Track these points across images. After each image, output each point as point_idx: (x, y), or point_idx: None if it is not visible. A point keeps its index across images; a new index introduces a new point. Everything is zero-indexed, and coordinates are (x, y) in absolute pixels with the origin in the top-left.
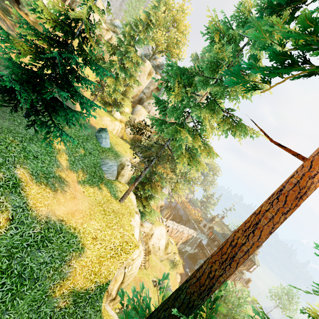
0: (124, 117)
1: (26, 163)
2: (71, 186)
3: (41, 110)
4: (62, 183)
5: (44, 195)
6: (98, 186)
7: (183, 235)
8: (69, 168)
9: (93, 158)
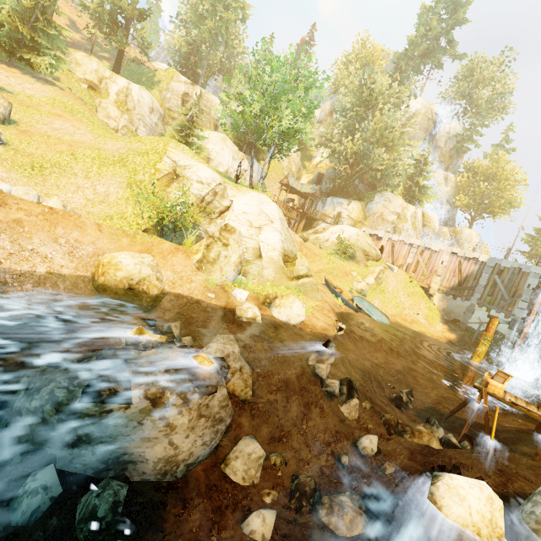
0: (327, 161)
1: None
2: None
3: None
4: None
5: None
6: None
7: (434, 259)
8: None
9: None
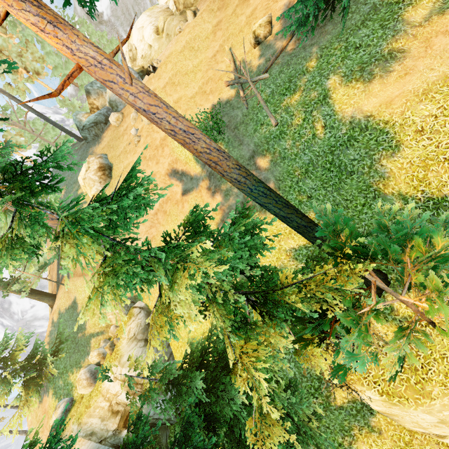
0: None
1: (341, 66)
2: (410, 56)
3: None
4: (389, 62)
5: (350, 95)
6: None
7: None
8: (436, 13)
9: None
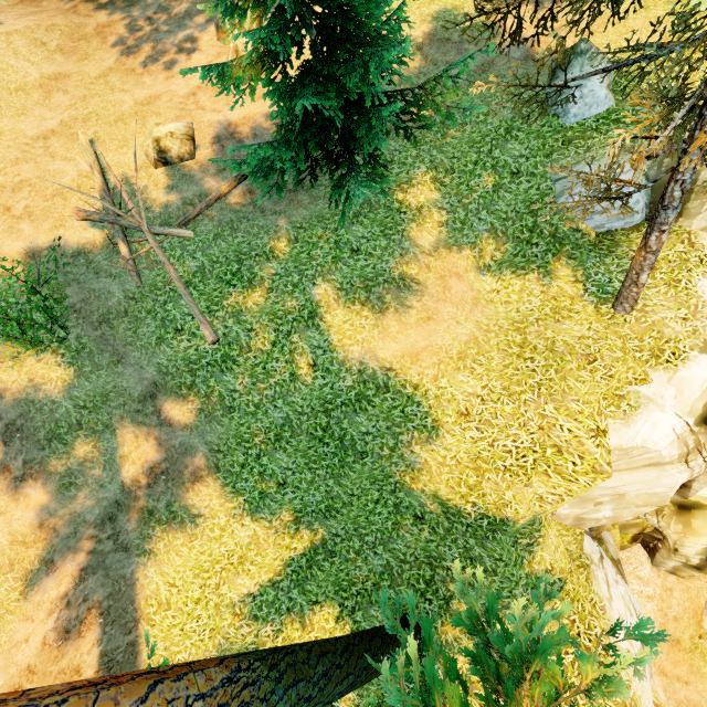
0: None
1: (334, 270)
2: (428, 292)
3: (391, 129)
4: (403, 291)
5: (356, 324)
6: (544, 268)
7: None
8: (443, 245)
9: (526, 185)
